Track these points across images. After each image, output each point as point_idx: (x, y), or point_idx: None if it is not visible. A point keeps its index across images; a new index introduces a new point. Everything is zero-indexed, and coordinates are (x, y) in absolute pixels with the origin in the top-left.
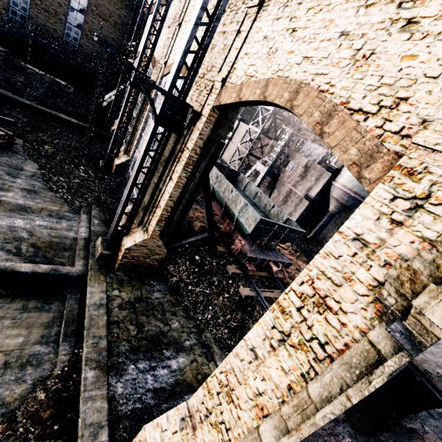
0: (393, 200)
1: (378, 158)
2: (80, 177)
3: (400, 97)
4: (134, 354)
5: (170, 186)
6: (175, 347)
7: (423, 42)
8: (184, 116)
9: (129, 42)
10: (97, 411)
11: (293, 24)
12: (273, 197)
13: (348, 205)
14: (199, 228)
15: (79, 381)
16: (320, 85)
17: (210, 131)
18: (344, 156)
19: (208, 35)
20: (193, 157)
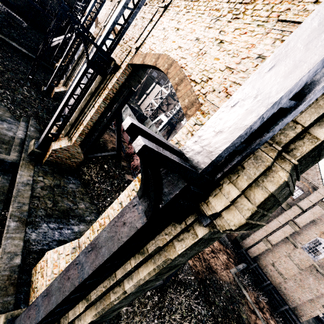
0: (194, 125)
1: (194, 105)
2: (23, 94)
3: (209, 77)
4: (48, 218)
5: (92, 111)
6: (79, 219)
7: (223, 53)
8: (108, 65)
9: (81, 2)
10: (15, 245)
11: (178, 25)
12: (169, 140)
13: None
14: (111, 148)
15: (3, 231)
16: (182, 64)
17: (125, 80)
18: (183, 103)
19: (131, 16)
20: (111, 94)
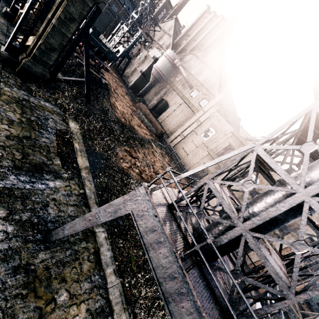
0: None
1: None
2: None
3: None
4: None
5: None
6: None
7: None
8: None
9: None
10: (1, 38)
11: None
12: (127, 72)
13: (157, 77)
14: None
15: None
16: None
17: None
18: None
19: None
20: None
